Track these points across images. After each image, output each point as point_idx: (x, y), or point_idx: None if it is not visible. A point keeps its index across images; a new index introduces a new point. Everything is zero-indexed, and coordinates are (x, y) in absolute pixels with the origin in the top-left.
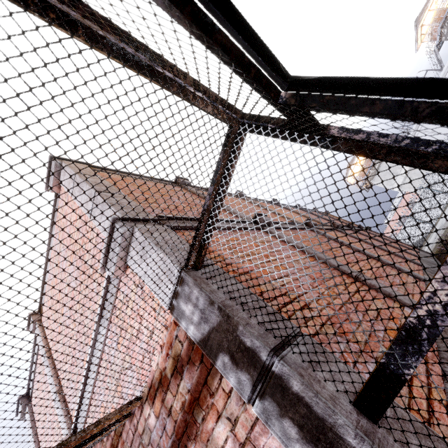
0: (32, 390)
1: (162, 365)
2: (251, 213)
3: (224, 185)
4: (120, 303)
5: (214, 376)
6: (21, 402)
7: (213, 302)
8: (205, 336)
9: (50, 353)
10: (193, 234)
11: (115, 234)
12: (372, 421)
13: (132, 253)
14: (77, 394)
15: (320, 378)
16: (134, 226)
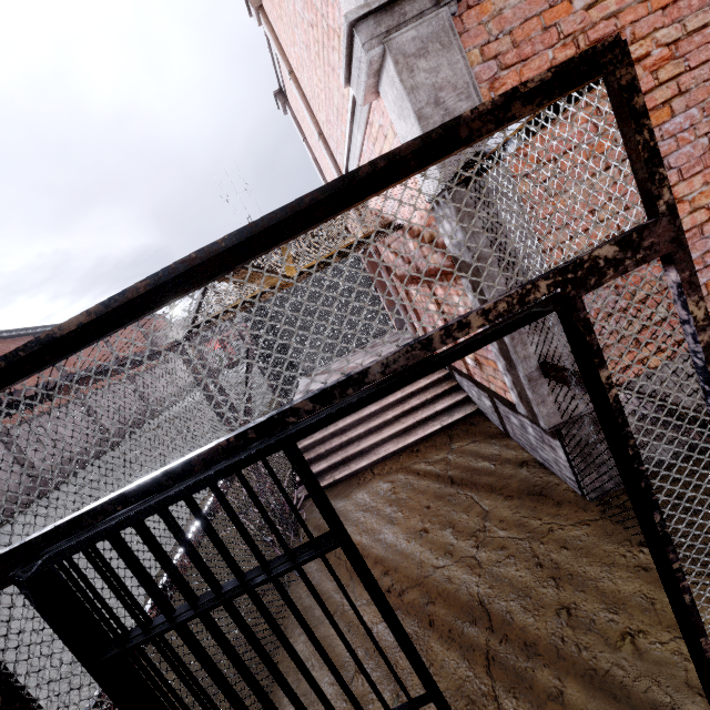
0: (285, 89)
1: (421, 228)
2: (543, 212)
3: (530, 135)
4: (375, 127)
5: (460, 279)
6: (278, 100)
7: (469, 248)
8: (457, 258)
9: (294, 77)
10: (508, 1)
11: (356, 51)
12: (543, 375)
13: (386, 89)
14: (341, 156)
15: (528, 342)
16: (385, 47)
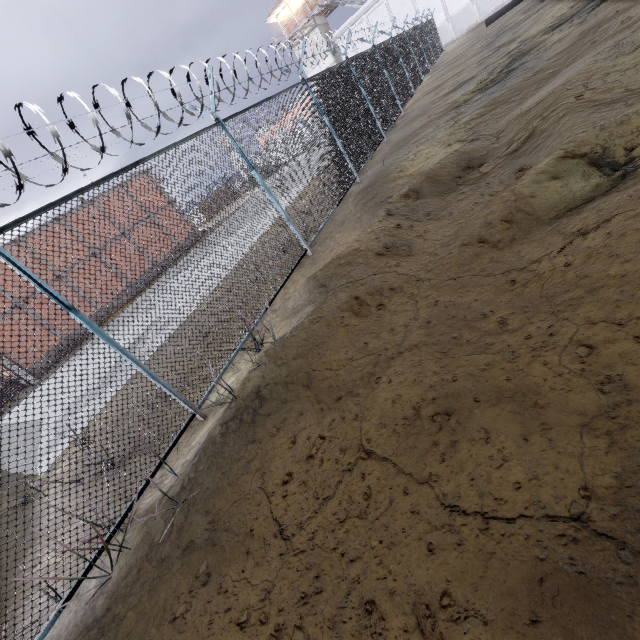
0: None
1: None
2: None
3: None
4: None
5: None
6: None
7: None
8: None
9: None
10: None
11: None
12: None
13: None
14: None
15: None
16: None
